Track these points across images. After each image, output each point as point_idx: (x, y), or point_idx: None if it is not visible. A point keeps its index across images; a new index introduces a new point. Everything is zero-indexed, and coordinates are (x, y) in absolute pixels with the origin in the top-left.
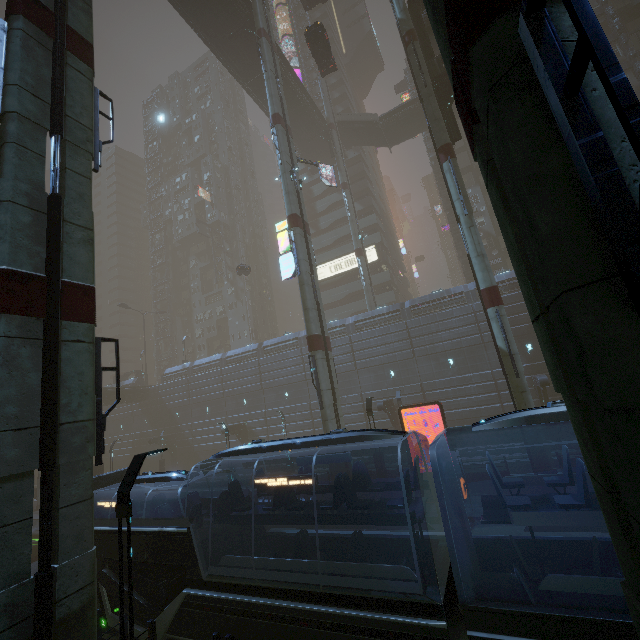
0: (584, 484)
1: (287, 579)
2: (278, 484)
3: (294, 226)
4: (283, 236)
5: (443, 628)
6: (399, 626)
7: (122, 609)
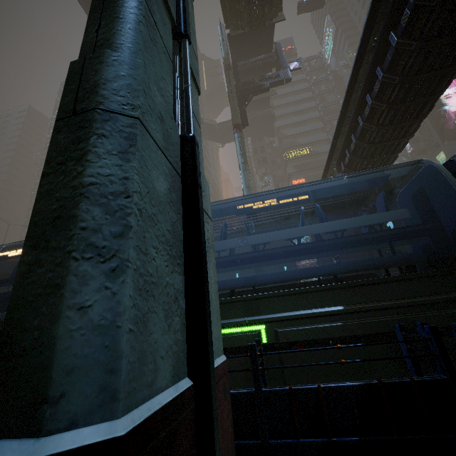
0: (221, 232)
1: None
2: (17, 254)
3: None
4: None
5: None
6: None
7: None
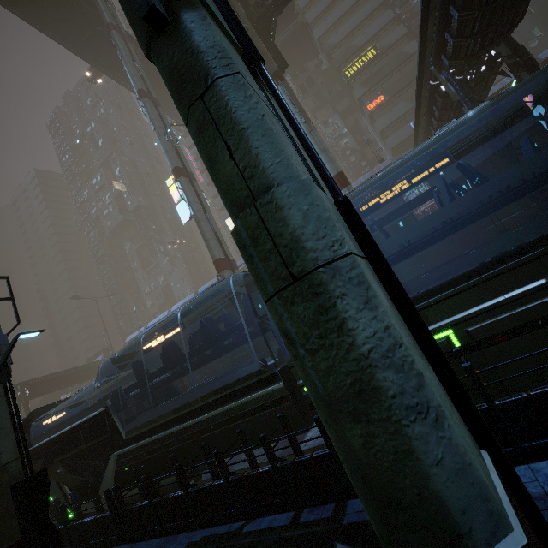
0: None
1: (176, 406)
2: (158, 342)
3: (179, 177)
4: (174, 189)
5: (282, 388)
6: (255, 402)
7: (20, 449)
